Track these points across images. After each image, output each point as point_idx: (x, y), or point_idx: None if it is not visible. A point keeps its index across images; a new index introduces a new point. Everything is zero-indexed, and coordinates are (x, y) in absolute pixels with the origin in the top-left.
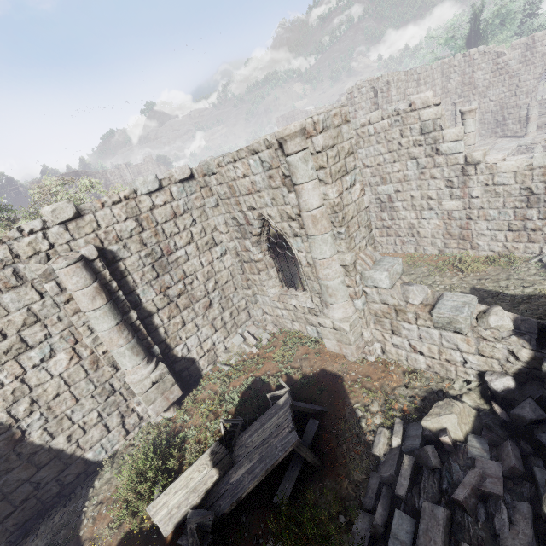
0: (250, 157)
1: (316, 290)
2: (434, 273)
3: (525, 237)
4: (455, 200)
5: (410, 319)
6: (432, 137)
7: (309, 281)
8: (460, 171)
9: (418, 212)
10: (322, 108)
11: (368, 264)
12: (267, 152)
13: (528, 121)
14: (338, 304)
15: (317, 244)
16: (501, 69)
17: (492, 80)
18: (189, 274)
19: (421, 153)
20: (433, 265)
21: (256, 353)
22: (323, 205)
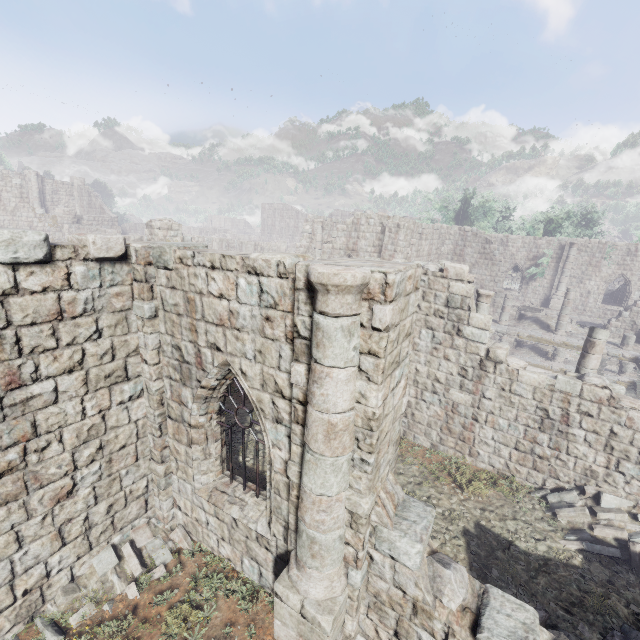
0: (243, 274)
1: (284, 514)
2: (428, 481)
3: (531, 462)
4: (464, 393)
5: (437, 631)
6: (457, 315)
7: (276, 495)
8: (478, 362)
9: (419, 391)
10: (320, 218)
11: (390, 513)
12: (277, 281)
13: (503, 310)
14: (321, 573)
15: (322, 469)
16: (487, 254)
17: (478, 260)
18: (46, 430)
19: (441, 327)
20: (426, 467)
21: (133, 601)
22: (353, 408)
